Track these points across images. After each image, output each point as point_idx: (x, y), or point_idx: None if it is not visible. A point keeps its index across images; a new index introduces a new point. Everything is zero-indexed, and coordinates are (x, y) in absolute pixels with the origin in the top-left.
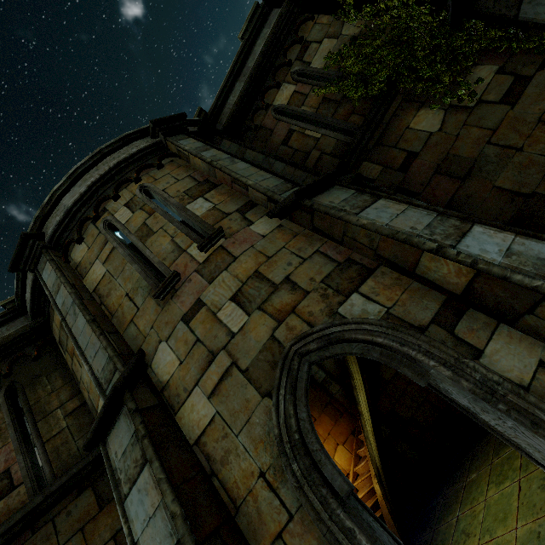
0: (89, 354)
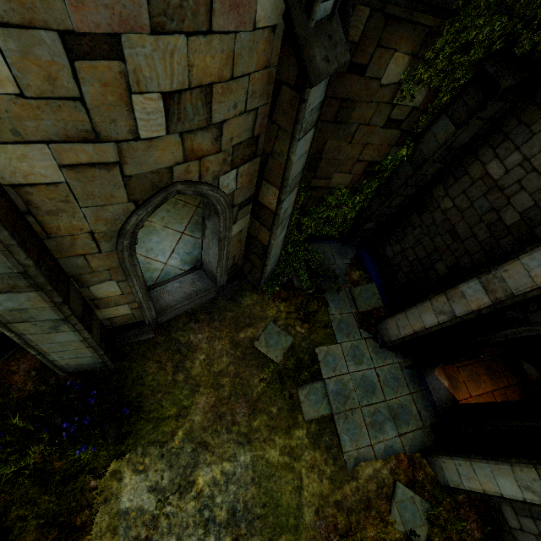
0: None
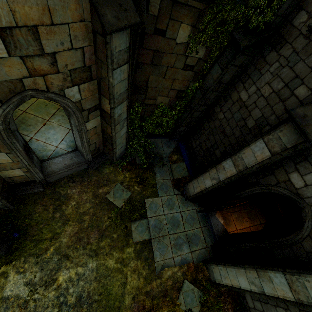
0: None
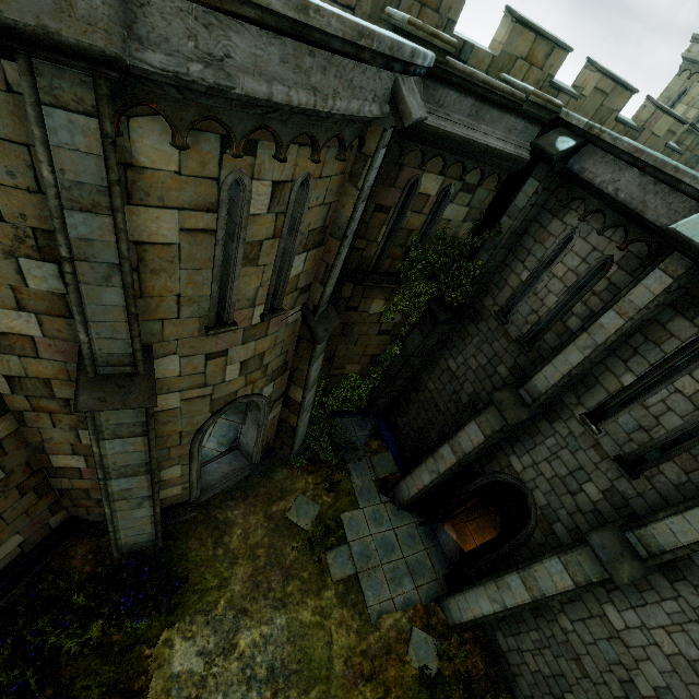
0: (99, 331)
